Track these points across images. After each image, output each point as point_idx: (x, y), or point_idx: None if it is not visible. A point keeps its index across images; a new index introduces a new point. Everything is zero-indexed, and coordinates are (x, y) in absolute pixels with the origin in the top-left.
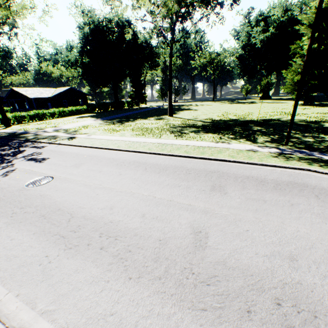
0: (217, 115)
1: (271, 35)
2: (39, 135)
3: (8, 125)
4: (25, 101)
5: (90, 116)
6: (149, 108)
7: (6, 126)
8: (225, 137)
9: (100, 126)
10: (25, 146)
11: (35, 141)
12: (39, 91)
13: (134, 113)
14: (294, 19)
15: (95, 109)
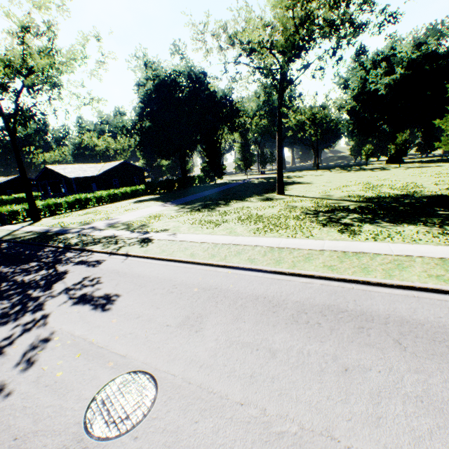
0: (358, 189)
1: (400, 77)
2: (85, 235)
3: (37, 218)
4: (61, 182)
5: (152, 198)
6: (233, 184)
7: (34, 220)
8: None
9: (178, 215)
10: (65, 261)
11: (82, 249)
12: (82, 168)
13: (216, 192)
14: (434, 54)
15: (156, 189)
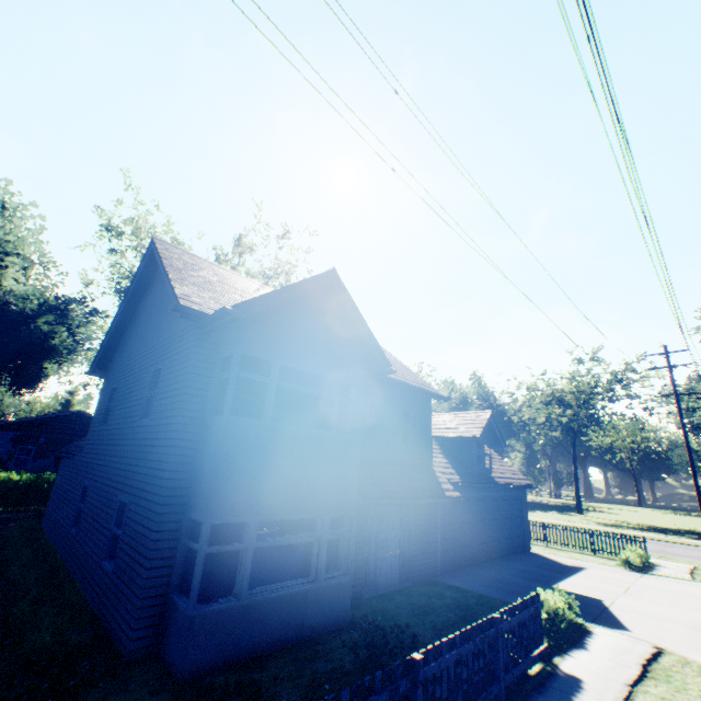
0: (655, 522)
1: None
2: None
3: None
4: None
5: None
6: None
7: None
8: (672, 535)
9: None
10: None
11: None
12: None
13: None
14: None
15: None
